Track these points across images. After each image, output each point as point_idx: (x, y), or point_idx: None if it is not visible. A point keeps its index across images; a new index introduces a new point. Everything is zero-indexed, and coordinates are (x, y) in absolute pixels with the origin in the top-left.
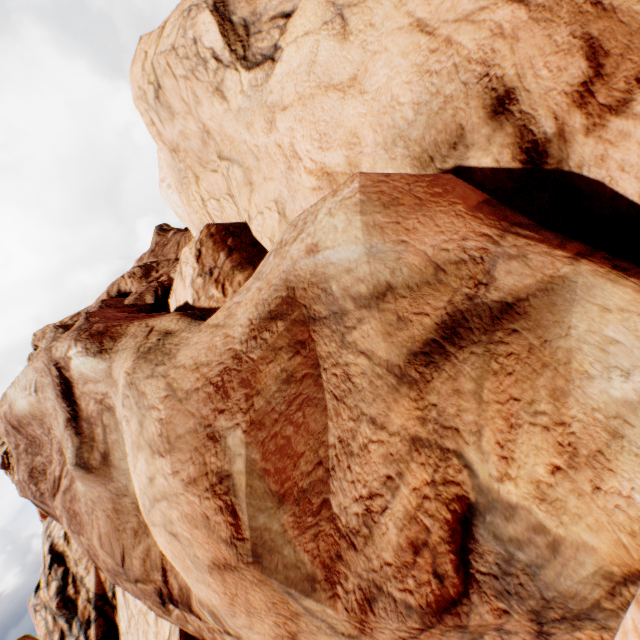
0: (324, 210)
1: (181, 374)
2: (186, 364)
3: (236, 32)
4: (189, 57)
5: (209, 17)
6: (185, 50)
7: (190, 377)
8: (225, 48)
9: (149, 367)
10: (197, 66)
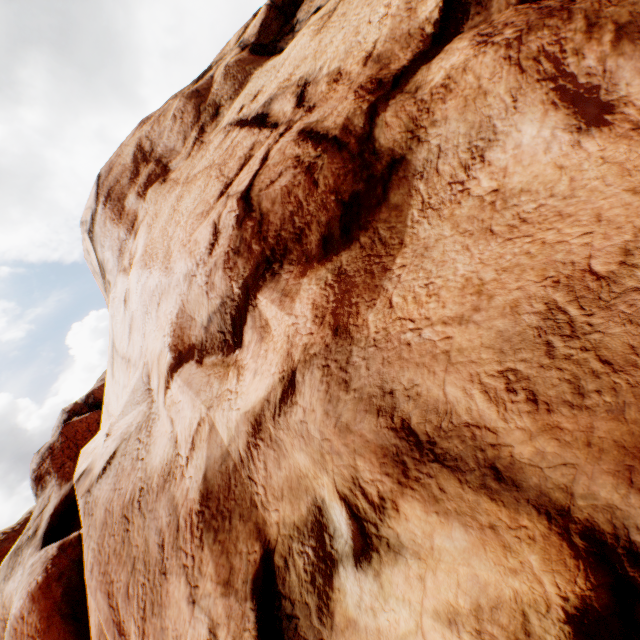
0: (16, 597)
1: (0, 603)
2: (4, 597)
3: (101, 268)
4: (89, 262)
5: (89, 240)
6: (86, 255)
7: (1, 609)
8: (100, 274)
9: (4, 574)
10: (95, 272)
